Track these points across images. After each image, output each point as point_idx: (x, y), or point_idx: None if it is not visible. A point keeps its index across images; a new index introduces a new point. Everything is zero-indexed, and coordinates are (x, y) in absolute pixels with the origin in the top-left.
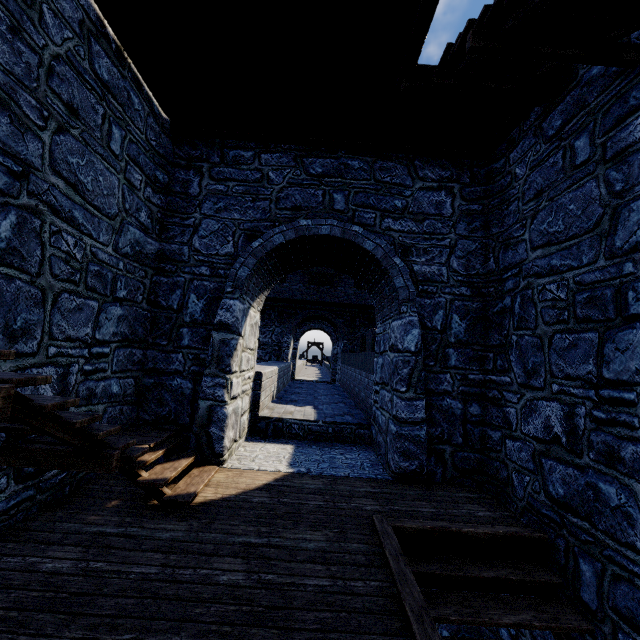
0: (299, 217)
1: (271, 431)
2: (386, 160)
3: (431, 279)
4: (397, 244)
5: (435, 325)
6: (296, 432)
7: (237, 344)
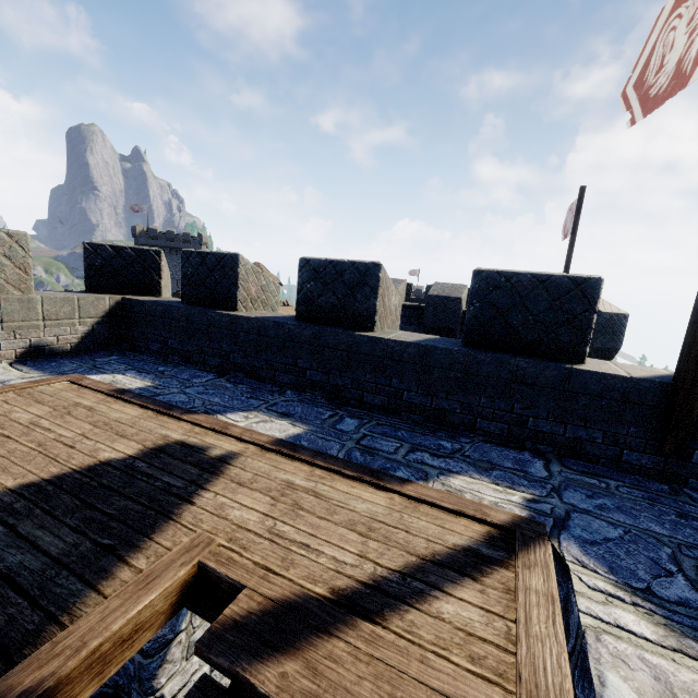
0: None
1: None
2: None
3: None
4: None
5: None
6: None
7: (166, 655)
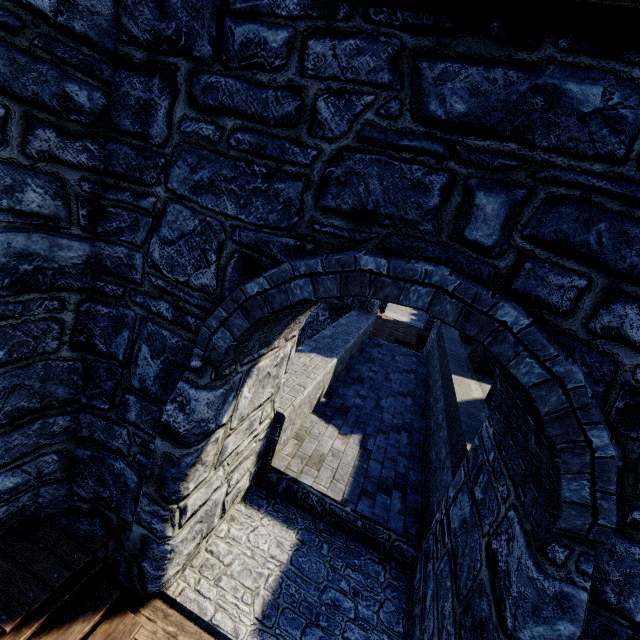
0: (364, 241)
1: (282, 488)
2: None
3: None
4: (620, 385)
5: (630, 608)
6: (313, 504)
7: (202, 451)
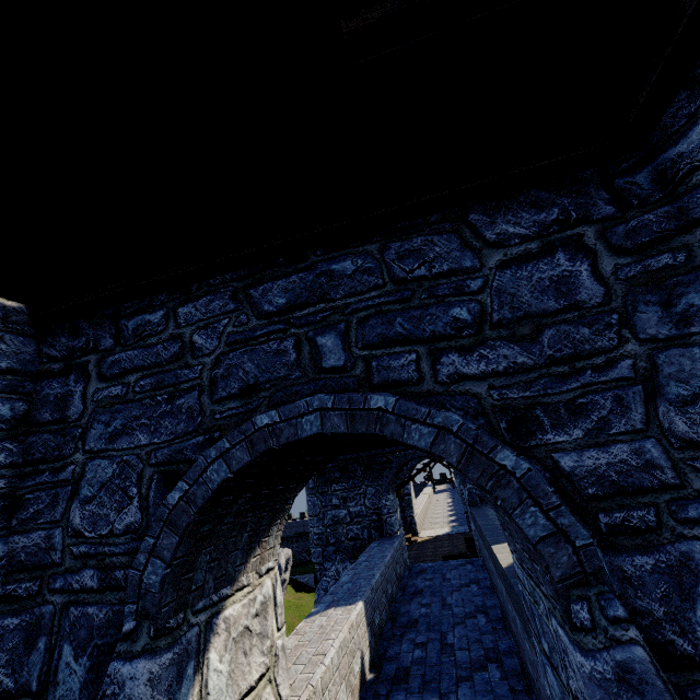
0: (257, 407)
1: None
2: (406, 236)
3: (625, 485)
4: (490, 409)
5: None
6: None
7: None
